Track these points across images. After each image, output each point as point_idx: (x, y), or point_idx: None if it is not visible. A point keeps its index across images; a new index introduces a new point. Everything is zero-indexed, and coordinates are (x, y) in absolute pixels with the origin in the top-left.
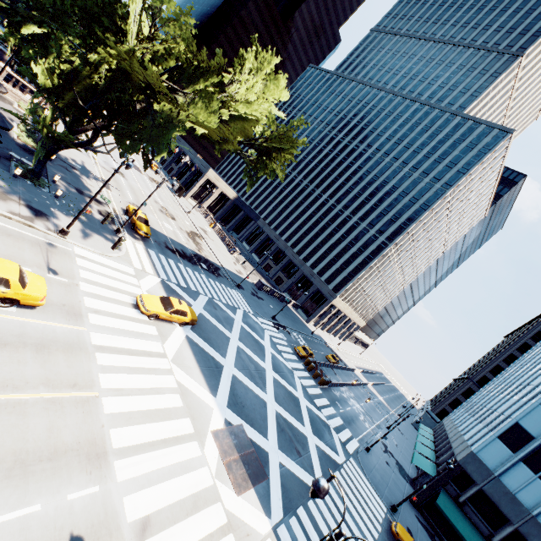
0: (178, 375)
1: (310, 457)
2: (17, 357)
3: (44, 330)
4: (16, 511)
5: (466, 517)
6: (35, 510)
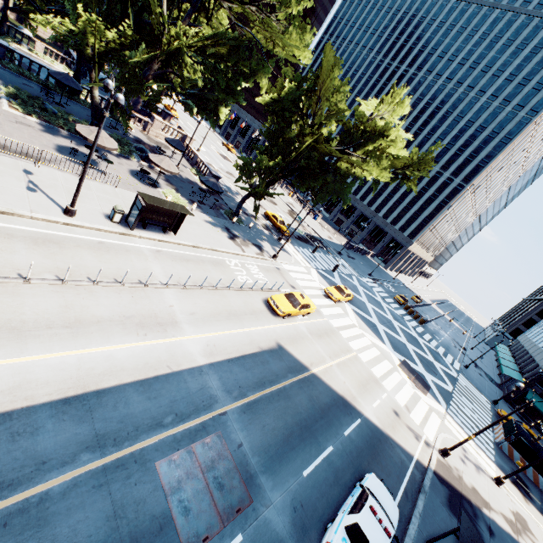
0: (367, 336)
1: (441, 375)
2: (327, 341)
3: (320, 324)
4: (376, 402)
5: None
6: (379, 401)
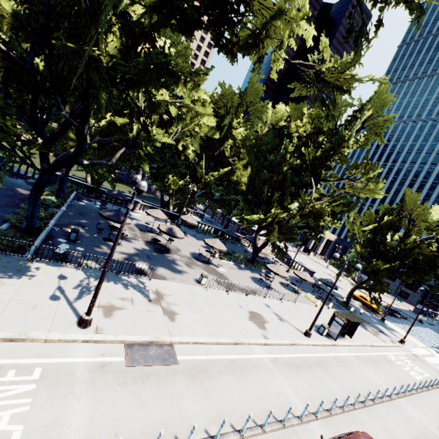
0: None
1: None
2: None
3: None
4: None
5: None
6: None
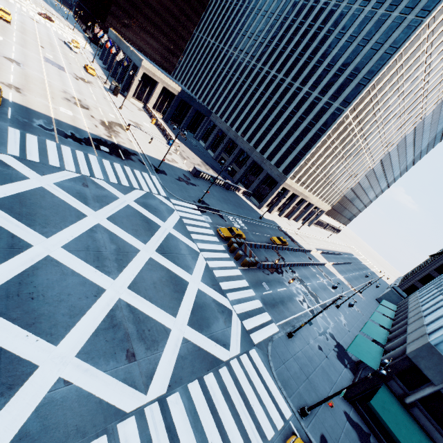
0: None
1: (157, 360)
2: None
3: None
4: None
5: (414, 422)
6: None
